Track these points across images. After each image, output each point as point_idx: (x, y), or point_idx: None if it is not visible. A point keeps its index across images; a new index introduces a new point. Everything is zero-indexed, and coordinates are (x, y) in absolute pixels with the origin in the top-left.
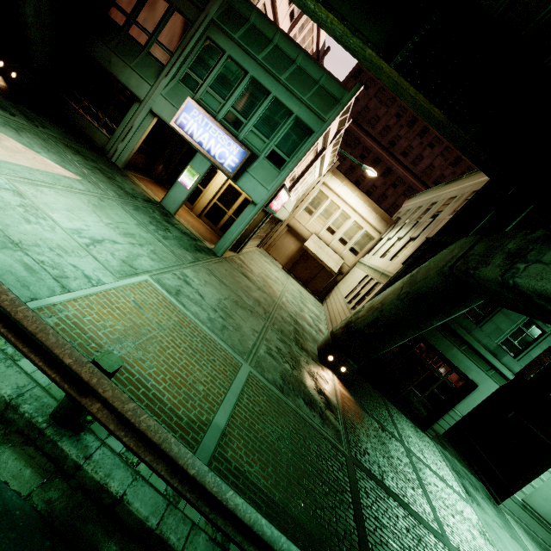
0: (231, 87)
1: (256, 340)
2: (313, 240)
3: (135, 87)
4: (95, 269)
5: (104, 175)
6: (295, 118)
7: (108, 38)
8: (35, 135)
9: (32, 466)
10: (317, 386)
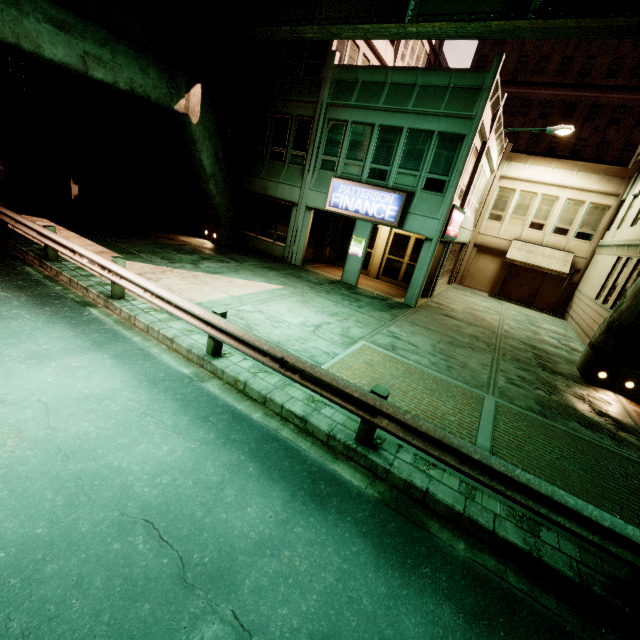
0: (364, 147)
1: (490, 373)
2: (516, 248)
3: (289, 196)
4: (327, 346)
5: (294, 277)
6: (438, 135)
7: (258, 172)
8: (245, 270)
9: (358, 472)
10: (593, 409)
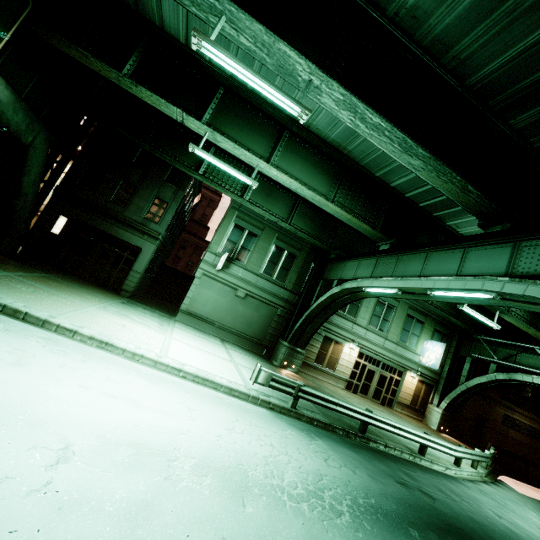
0: None
1: None
2: None
3: None
4: None
5: None
6: None
7: None
8: None
9: None
10: None
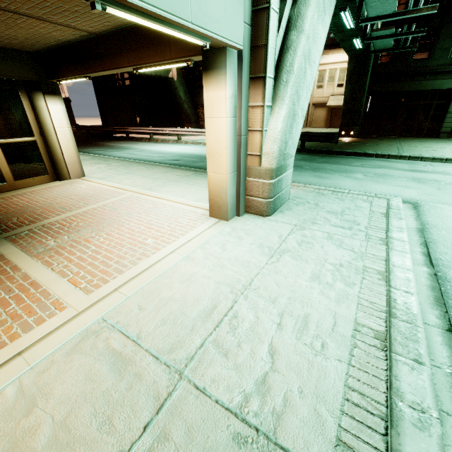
0: None
1: None
2: (332, 99)
3: None
4: None
5: None
6: None
7: (202, 94)
8: None
9: None
10: None
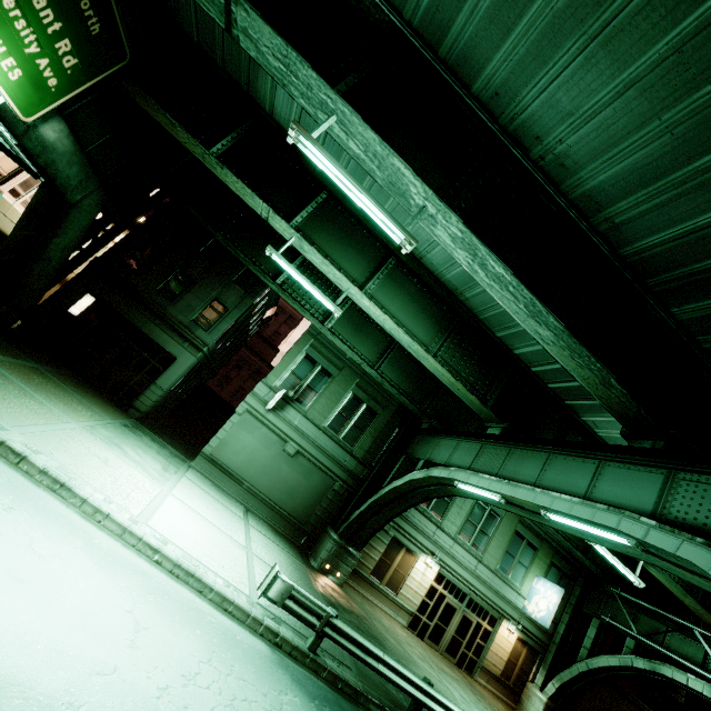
0: None
1: None
2: None
3: None
4: None
5: None
6: None
7: None
8: None
9: None
10: None
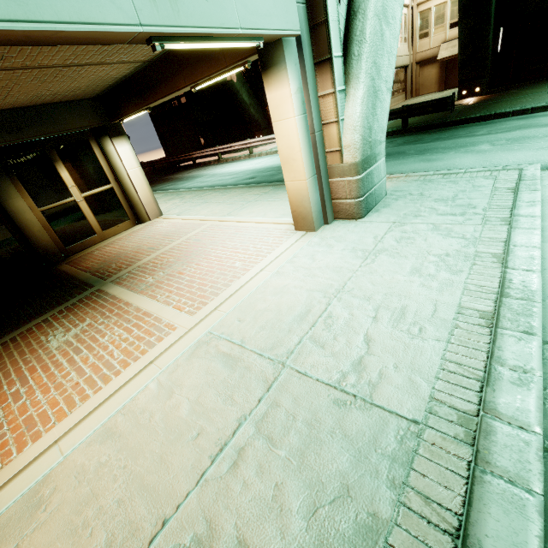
0: None
1: None
2: (444, 49)
3: None
4: None
5: None
6: None
7: None
8: None
9: None
10: None
